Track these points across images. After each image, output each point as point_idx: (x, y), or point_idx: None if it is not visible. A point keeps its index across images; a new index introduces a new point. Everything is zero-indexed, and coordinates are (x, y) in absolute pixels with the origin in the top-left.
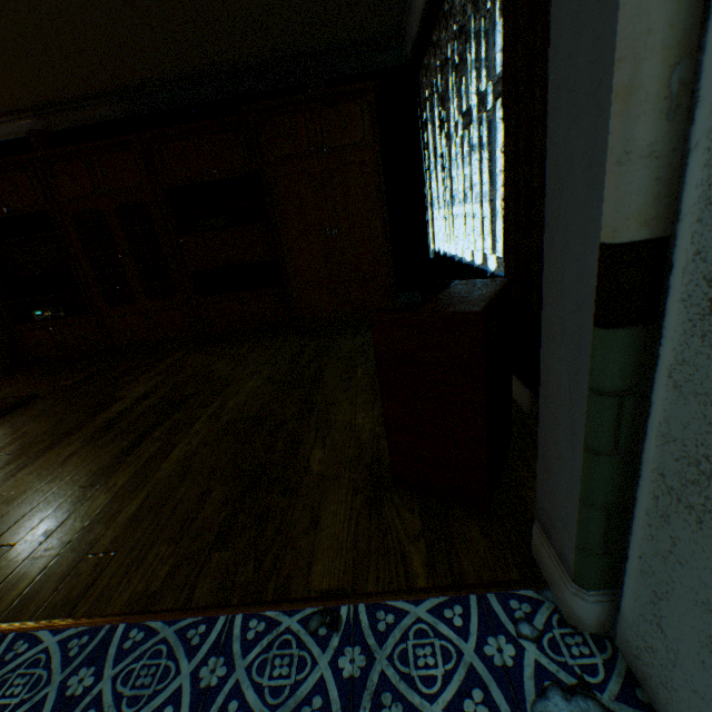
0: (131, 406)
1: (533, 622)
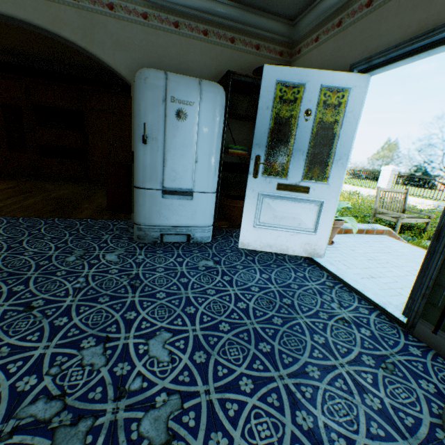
0: (3, 190)
1: (125, 222)
